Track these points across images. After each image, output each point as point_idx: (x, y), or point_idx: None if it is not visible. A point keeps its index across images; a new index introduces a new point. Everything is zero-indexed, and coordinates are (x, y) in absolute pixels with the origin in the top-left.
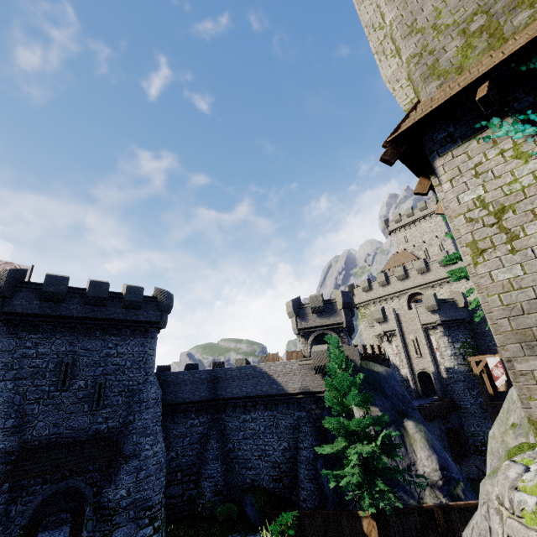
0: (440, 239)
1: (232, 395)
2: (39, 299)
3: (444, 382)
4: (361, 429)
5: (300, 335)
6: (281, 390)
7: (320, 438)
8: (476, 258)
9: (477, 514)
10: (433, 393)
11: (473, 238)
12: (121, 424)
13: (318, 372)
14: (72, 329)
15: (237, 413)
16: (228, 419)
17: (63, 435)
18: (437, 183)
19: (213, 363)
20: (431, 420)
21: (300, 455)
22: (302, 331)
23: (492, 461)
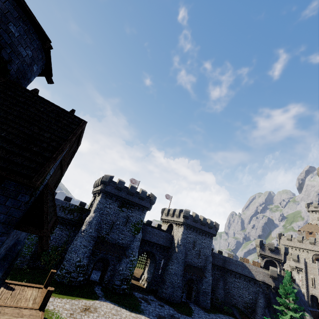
0: None
1: (231, 269)
2: (193, 221)
3: None
4: (292, 307)
5: (260, 256)
6: (253, 277)
7: (266, 301)
8: None
9: None
10: (316, 307)
11: None
12: (203, 265)
13: (271, 277)
14: (196, 231)
15: (232, 276)
16: (228, 277)
17: (192, 263)
18: None
19: (218, 250)
20: (315, 318)
21: (258, 304)
22: (261, 255)
23: None
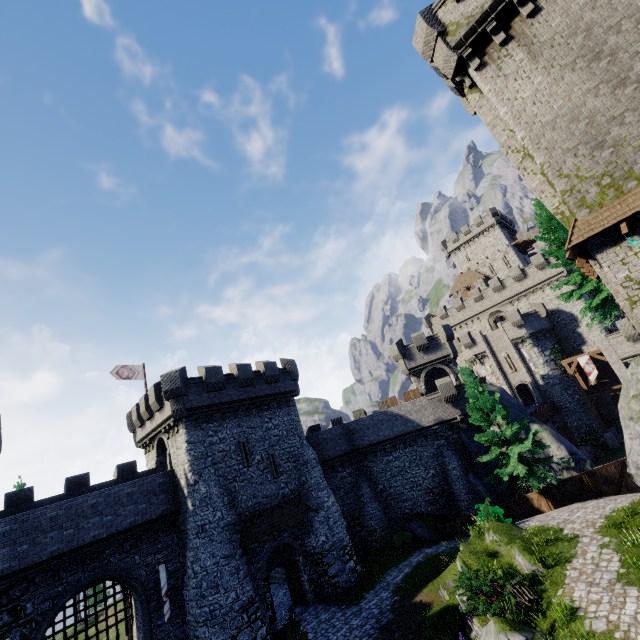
0: (503, 252)
1: (370, 442)
2: (207, 391)
3: (542, 389)
4: (511, 434)
5: (411, 374)
6: (417, 426)
7: (463, 458)
8: (632, 306)
9: (633, 446)
10: (531, 402)
11: (628, 296)
12: (298, 486)
13: (448, 402)
14: (235, 412)
15: (379, 457)
16: (372, 465)
17: (262, 503)
18: (594, 264)
19: (331, 421)
20: (545, 422)
21: (451, 475)
22: (413, 371)
23: (625, 423)
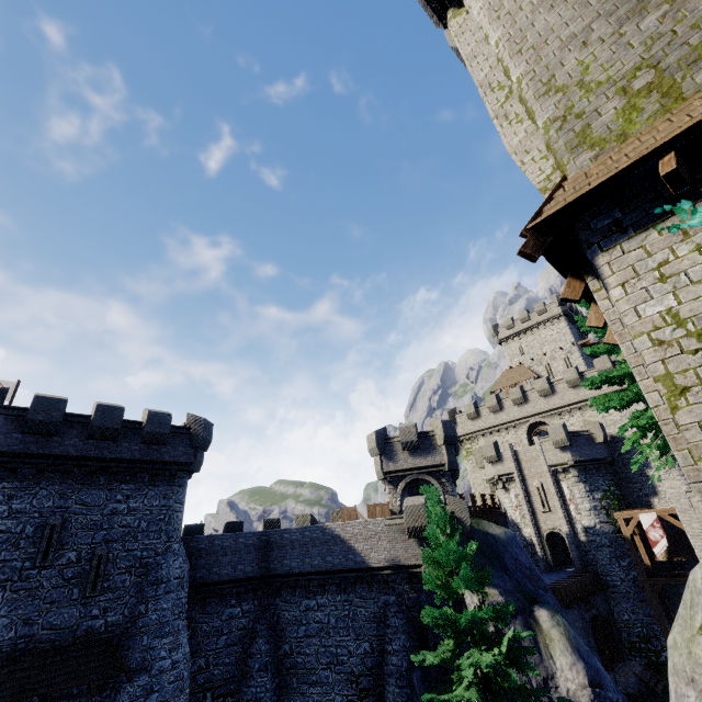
0: (566, 351)
1: (290, 570)
2: (21, 431)
3: (582, 547)
4: (477, 626)
5: (387, 480)
6: (360, 563)
7: (416, 636)
8: (674, 400)
9: None
10: (567, 562)
11: (667, 370)
12: (126, 619)
13: (412, 536)
14: (65, 474)
15: (298, 596)
16: (284, 607)
17: (37, 637)
18: (597, 286)
19: (265, 521)
20: (570, 606)
21: (388, 662)
22: (389, 476)
23: (678, 686)
